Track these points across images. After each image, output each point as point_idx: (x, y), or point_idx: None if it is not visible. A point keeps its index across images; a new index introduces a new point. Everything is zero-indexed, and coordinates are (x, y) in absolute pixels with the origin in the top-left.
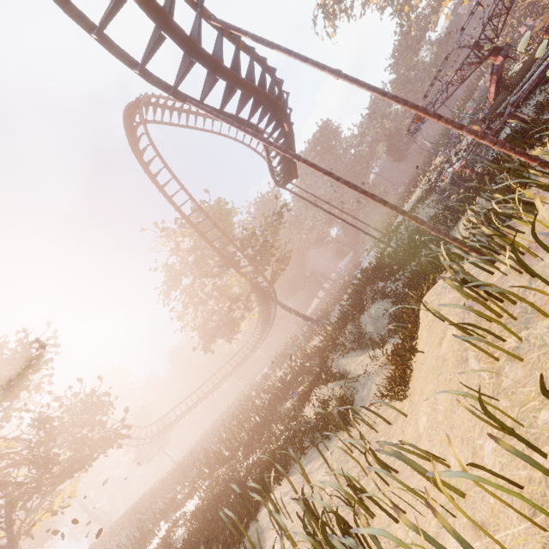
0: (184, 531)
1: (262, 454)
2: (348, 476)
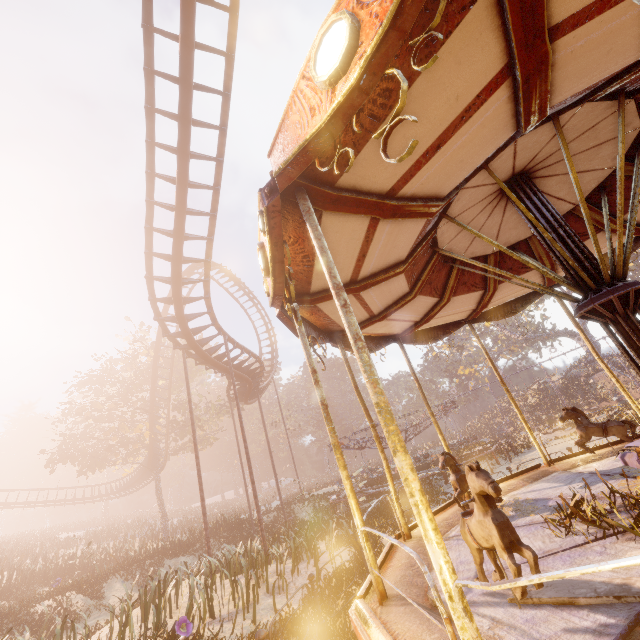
0: None
1: None
2: None
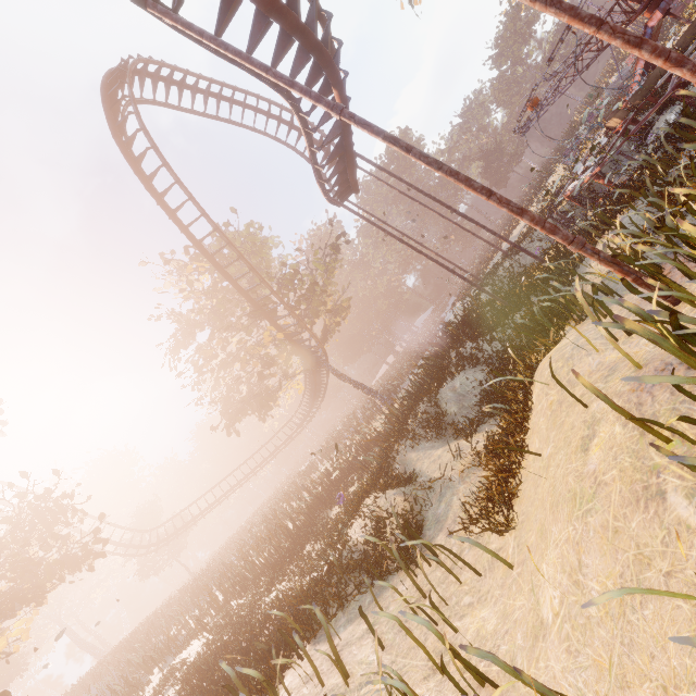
0: (175, 694)
1: (289, 587)
2: (405, 691)
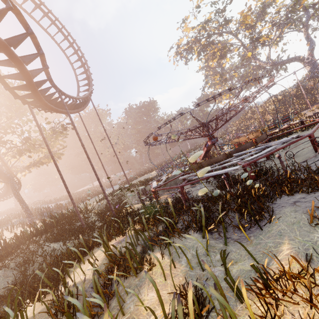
0: None
1: None
2: None
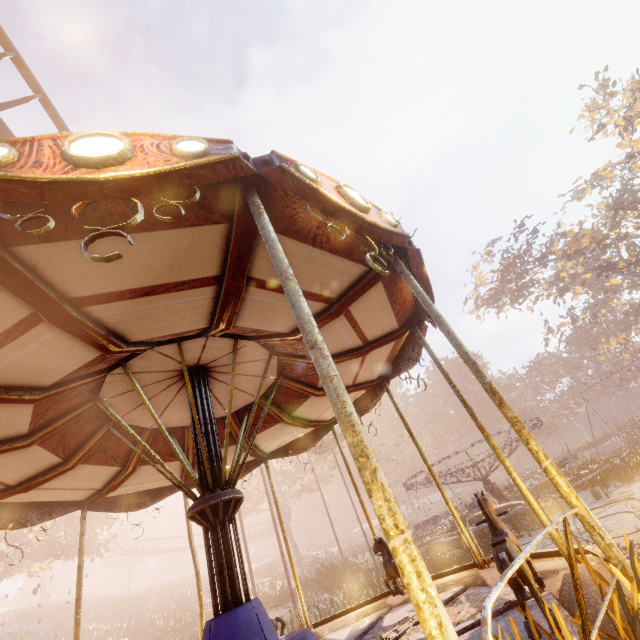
0: None
1: None
2: None
